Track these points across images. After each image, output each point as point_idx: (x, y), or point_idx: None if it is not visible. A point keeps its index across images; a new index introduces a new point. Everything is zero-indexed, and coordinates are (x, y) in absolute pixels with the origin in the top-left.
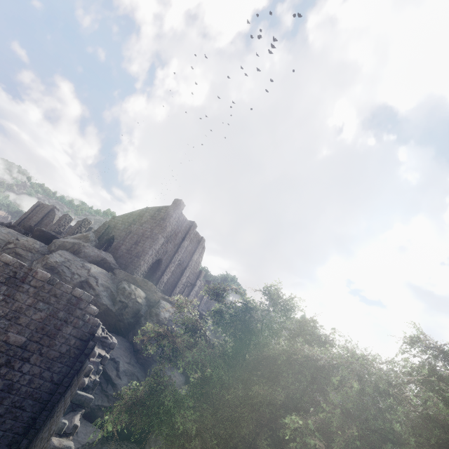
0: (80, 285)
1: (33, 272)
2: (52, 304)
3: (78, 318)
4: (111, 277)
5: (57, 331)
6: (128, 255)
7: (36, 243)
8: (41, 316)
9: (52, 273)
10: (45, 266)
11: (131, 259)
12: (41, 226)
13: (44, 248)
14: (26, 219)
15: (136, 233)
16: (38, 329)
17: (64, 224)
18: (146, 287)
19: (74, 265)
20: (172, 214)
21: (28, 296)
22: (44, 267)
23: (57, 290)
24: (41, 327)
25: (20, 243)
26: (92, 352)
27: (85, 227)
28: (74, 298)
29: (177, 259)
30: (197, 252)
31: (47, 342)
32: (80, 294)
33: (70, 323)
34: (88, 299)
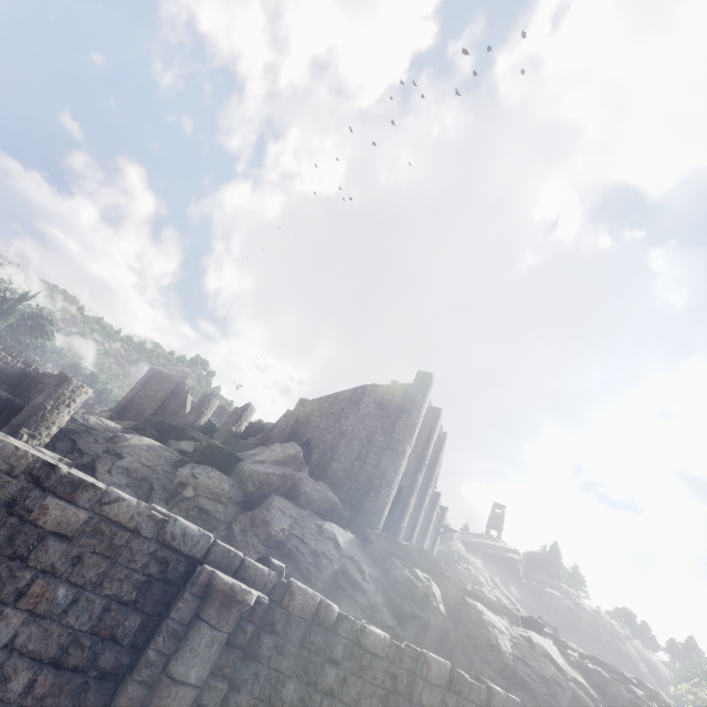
0: (332, 580)
1: (420, 665)
2: None
3: None
4: (365, 548)
5: None
6: (350, 483)
7: (223, 481)
8: None
9: (279, 557)
10: (268, 542)
11: (359, 491)
12: (166, 416)
13: (235, 488)
14: (134, 400)
15: (354, 436)
16: None
17: (205, 413)
18: (427, 567)
19: (307, 532)
20: (421, 401)
21: None
22: (266, 545)
23: (465, 703)
24: None
25: (202, 486)
26: None
27: (246, 419)
28: None
29: (419, 482)
30: (438, 461)
31: None
32: (502, 703)
33: None
34: None
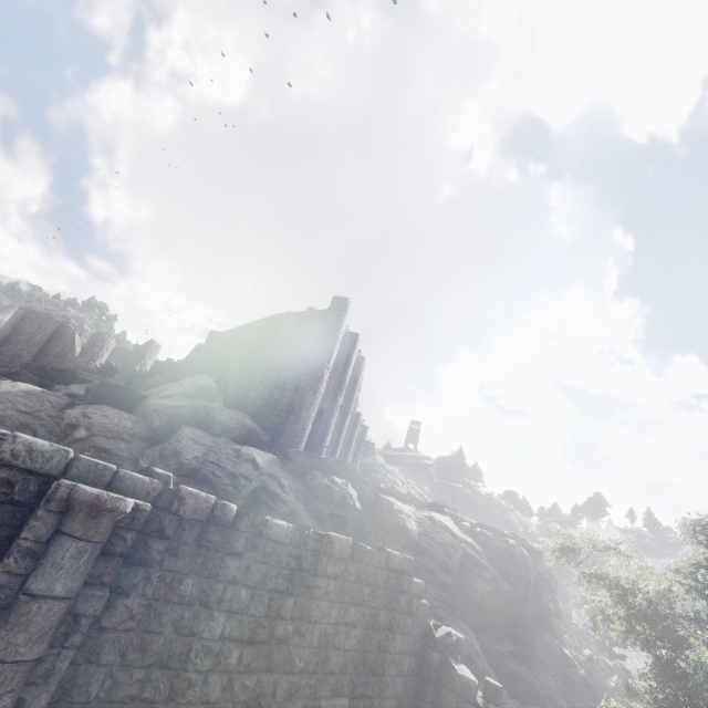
0: (252, 497)
1: (325, 545)
2: (366, 602)
3: (403, 612)
4: (285, 466)
5: (383, 655)
6: (270, 410)
7: (123, 419)
8: (357, 637)
9: (195, 484)
10: (180, 471)
11: (280, 417)
12: (50, 361)
13: (139, 424)
14: (5, 345)
15: (272, 365)
16: (357, 667)
17: (101, 354)
18: (345, 475)
19: (224, 457)
20: (337, 326)
21: (329, 603)
22: (178, 474)
23: (366, 568)
24: (361, 660)
25: (97, 425)
26: (463, 683)
27: (151, 358)
28: (391, 575)
29: (339, 404)
30: (358, 384)
31: (375, 687)
32: (399, 562)
33: (396, 630)
34: (410, 569)
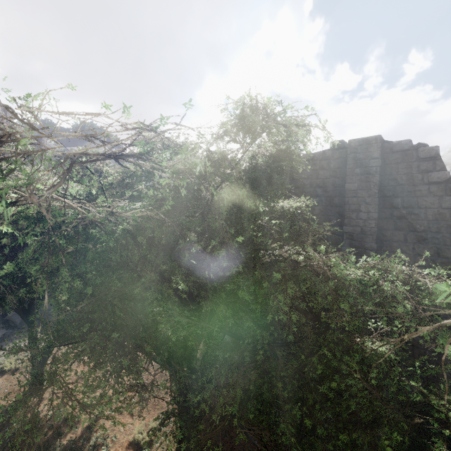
0: None
1: None
2: None
3: None
4: None
5: None
6: None
7: None
8: None
9: None
10: None
11: None
12: None
13: None
14: None
15: None
16: None
17: None
18: None
19: None
20: None
21: None
22: None
23: None
24: None
25: None
26: None
27: None
28: None
29: None
30: None
31: None
32: None
33: None
34: None
